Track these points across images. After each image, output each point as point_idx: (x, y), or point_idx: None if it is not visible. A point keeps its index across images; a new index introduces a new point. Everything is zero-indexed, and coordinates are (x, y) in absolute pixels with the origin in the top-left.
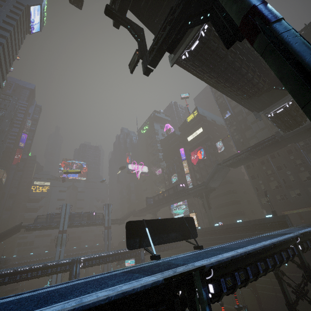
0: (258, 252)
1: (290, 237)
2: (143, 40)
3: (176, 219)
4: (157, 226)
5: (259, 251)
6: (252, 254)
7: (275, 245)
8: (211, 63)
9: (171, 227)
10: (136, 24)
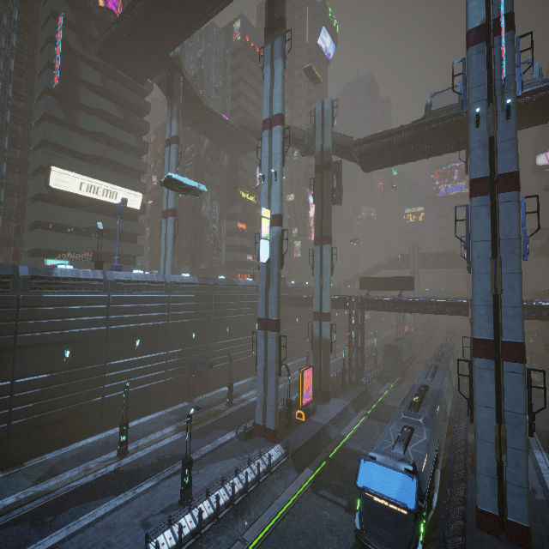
0: (399, 300)
1: (443, 298)
2: (339, 176)
3: (395, 278)
4: (378, 281)
5: (401, 300)
6: (392, 300)
7: (425, 300)
8: (384, 166)
9: (390, 282)
10: (335, 161)
